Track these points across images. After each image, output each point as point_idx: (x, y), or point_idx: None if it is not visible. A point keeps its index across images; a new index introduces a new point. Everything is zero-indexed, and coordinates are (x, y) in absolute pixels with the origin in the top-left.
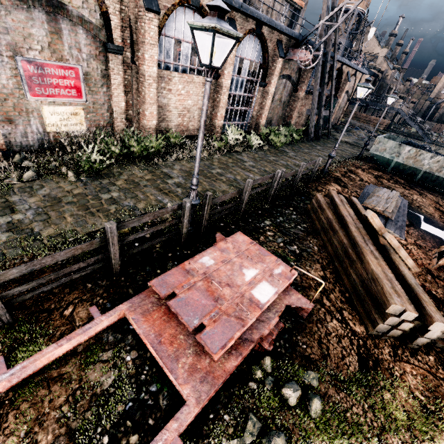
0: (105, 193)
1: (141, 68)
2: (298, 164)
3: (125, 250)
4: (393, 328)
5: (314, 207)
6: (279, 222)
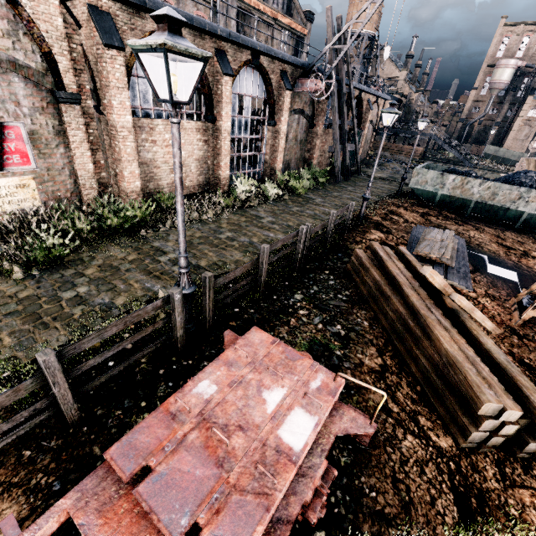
0: (67, 289)
1: (110, 118)
2: (328, 212)
3: (92, 376)
4: (491, 435)
5: (355, 267)
6: (314, 293)
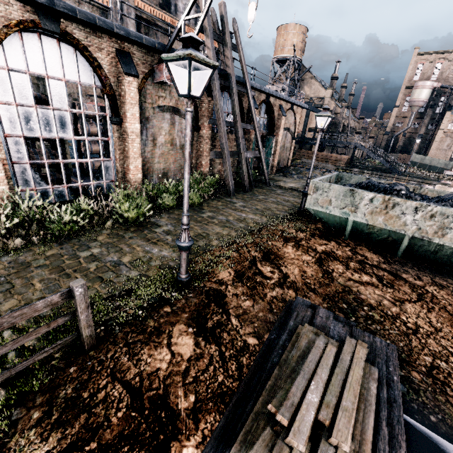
0: None
1: None
2: (150, 257)
3: None
4: None
5: None
6: None
